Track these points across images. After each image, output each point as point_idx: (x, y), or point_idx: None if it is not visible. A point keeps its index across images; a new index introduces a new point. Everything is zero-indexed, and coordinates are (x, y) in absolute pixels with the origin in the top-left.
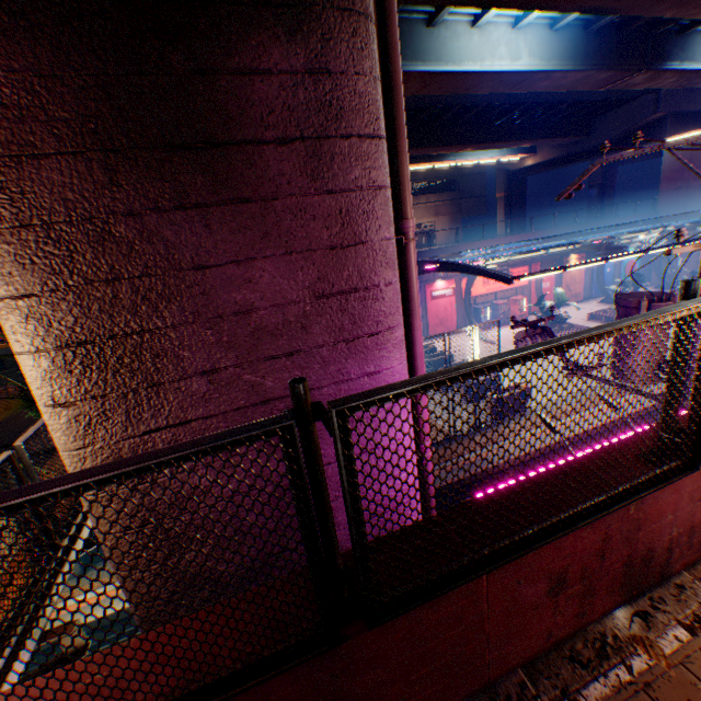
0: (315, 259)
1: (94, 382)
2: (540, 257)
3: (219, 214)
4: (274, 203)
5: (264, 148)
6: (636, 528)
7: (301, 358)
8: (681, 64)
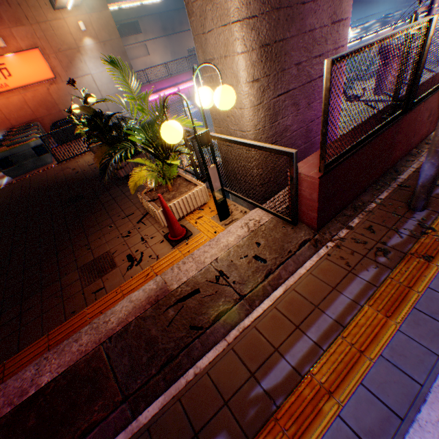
0: (334, 1)
1: (267, 68)
2: None
3: None
4: None
5: None
6: None
7: (322, 59)
8: None
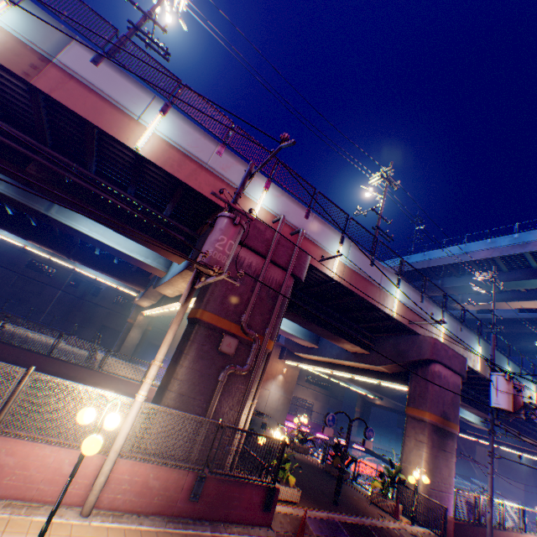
0: (448, 468)
1: (429, 476)
2: None
3: (442, 457)
4: (446, 458)
5: (447, 451)
6: (497, 535)
7: (444, 485)
8: None
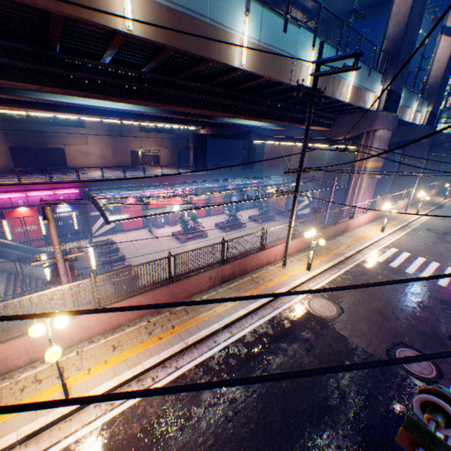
0: None
1: None
2: (198, 189)
3: None
4: None
5: None
6: None
7: None
8: (224, 118)
